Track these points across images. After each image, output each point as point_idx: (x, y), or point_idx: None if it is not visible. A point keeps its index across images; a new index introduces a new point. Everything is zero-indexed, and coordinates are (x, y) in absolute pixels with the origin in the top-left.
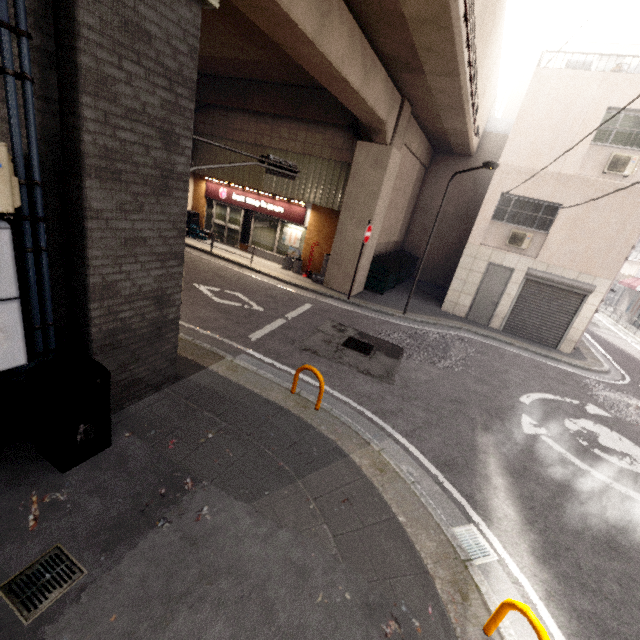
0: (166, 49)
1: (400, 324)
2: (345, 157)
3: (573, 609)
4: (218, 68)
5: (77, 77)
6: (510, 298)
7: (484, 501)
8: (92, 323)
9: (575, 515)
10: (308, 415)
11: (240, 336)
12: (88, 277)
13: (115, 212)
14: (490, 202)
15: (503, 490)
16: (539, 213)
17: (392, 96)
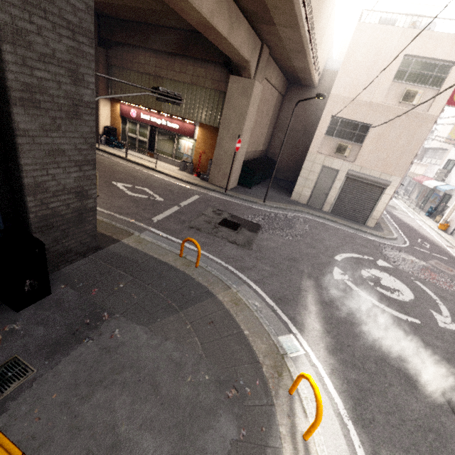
0: (67, 7)
1: (261, 209)
2: (222, 87)
3: (345, 378)
4: (123, 13)
5: None
6: (336, 190)
7: (301, 320)
8: (29, 211)
9: (357, 326)
10: (190, 271)
11: (146, 219)
12: (23, 178)
13: (39, 131)
14: (324, 122)
15: (314, 313)
16: (357, 131)
17: (254, 41)
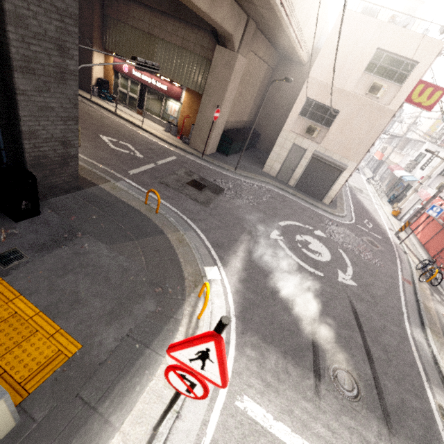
0: None
1: (230, 176)
2: (209, 55)
3: (244, 297)
4: None
5: (4, 16)
6: (302, 168)
7: (228, 260)
8: (25, 151)
9: (270, 270)
10: (151, 215)
11: (123, 171)
12: (21, 126)
13: (33, 92)
14: (300, 103)
15: (240, 257)
16: (327, 115)
17: (238, 16)
